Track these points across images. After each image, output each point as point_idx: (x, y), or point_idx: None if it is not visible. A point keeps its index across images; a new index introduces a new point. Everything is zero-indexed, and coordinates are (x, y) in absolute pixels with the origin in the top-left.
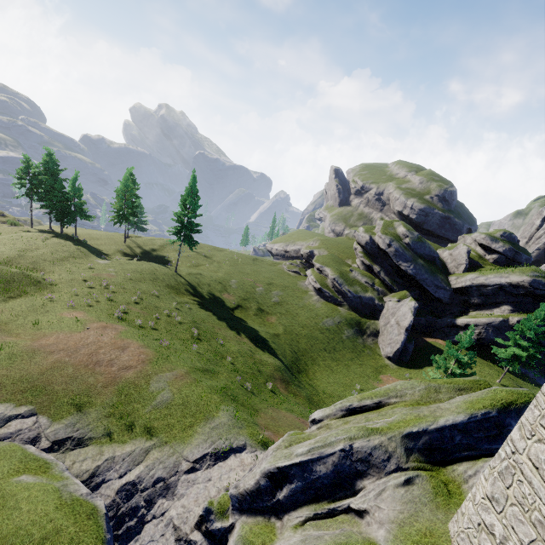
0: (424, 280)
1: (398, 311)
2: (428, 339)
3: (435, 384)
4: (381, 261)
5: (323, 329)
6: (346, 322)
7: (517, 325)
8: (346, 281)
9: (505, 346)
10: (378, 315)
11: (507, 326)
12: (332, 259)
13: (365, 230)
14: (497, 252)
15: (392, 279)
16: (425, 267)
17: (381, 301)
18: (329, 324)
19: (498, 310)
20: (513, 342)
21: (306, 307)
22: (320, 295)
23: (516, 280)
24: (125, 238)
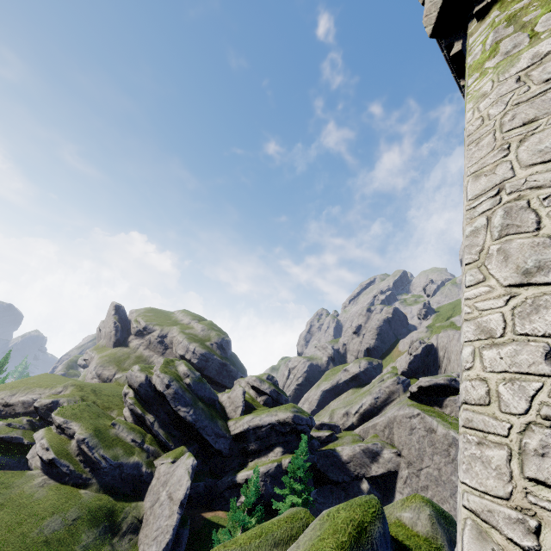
0: (204, 428)
1: (172, 476)
2: (208, 514)
3: (236, 548)
4: (156, 407)
5: (36, 542)
6: (88, 516)
7: (290, 466)
8: (102, 441)
9: (282, 498)
10: (144, 491)
11: (282, 471)
12: (88, 409)
13: (142, 368)
14: (266, 393)
15: (168, 432)
16: (205, 412)
17: (150, 467)
18: (53, 527)
19: (273, 454)
20: (290, 489)
21: (11, 503)
22: (51, 472)
23: (283, 417)
24: None
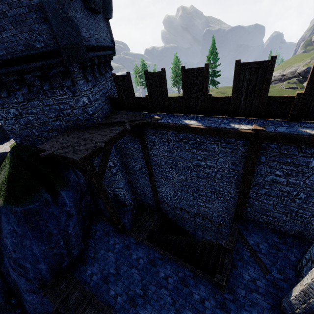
0: None
1: None
2: None
3: None
4: None
5: None
6: None
7: None
8: None
9: None
10: None
11: None
12: None
13: None
14: None
15: None
16: None
17: None
18: None
19: None
20: None
21: None
22: None
23: None
24: (178, 93)
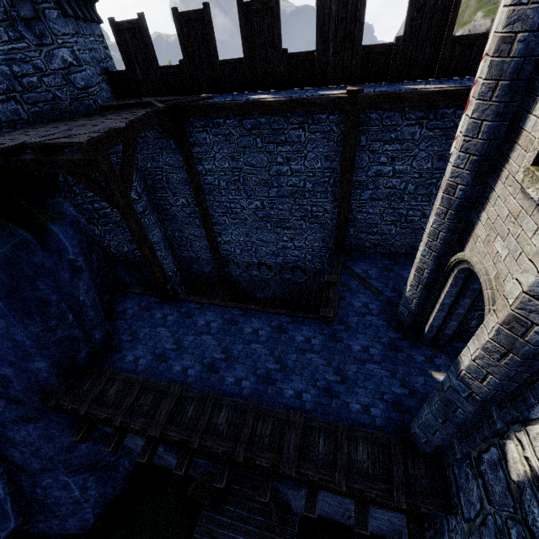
0: None
1: None
2: None
3: None
4: None
5: None
6: None
7: None
8: None
9: None
10: None
11: None
12: None
13: (485, 14)
14: None
15: None
16: None
17: None
18: None
19: None
20: None
21: None
22: None
23: None
24: None
